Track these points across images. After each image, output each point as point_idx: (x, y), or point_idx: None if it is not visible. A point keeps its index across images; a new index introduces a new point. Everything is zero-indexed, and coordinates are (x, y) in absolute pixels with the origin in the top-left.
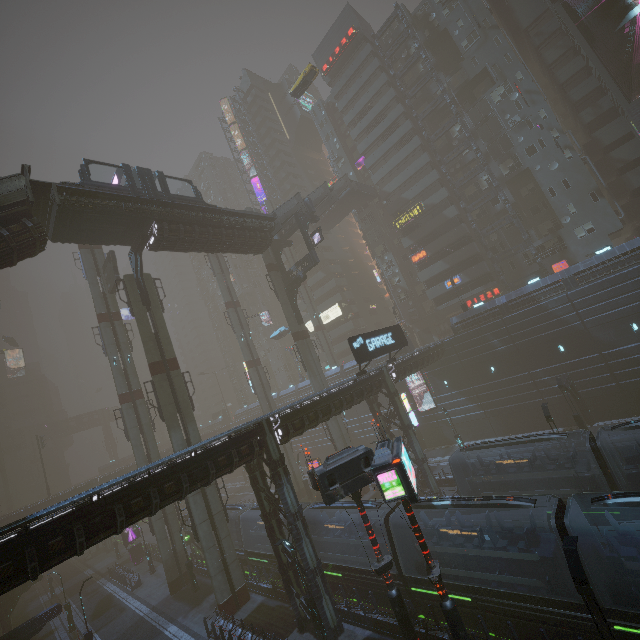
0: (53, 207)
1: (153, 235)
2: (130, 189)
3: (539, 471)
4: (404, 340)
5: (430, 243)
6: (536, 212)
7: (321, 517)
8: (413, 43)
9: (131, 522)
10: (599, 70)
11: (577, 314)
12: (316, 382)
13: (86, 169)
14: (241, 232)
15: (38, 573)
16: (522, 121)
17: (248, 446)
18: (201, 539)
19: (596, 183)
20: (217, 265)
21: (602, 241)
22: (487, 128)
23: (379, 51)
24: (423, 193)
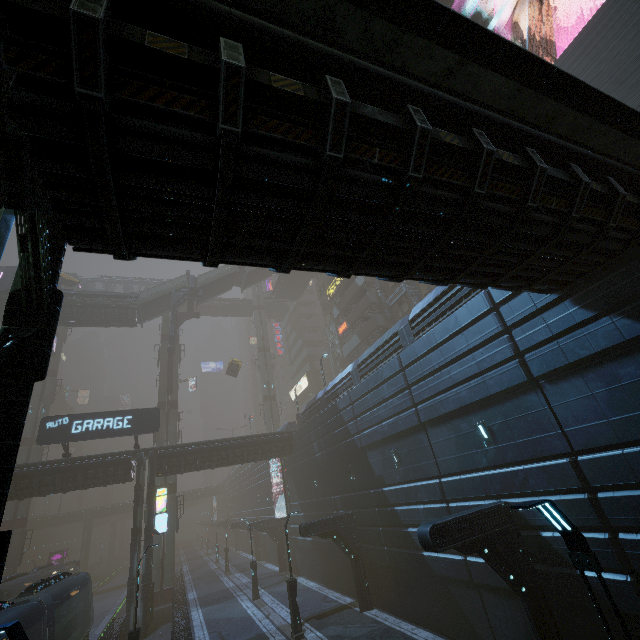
0: None
1: None
2: None
3: None
4: (154, 426)
5: (349, 313)
6: None
7: None
8: None
9: None
10: None
11: (356, 423)
12: None
13: None
14: (97, 309)
15: None
16: None
17: None
18: None
19: None
20: None
21: None
22: None
23: None
24: None
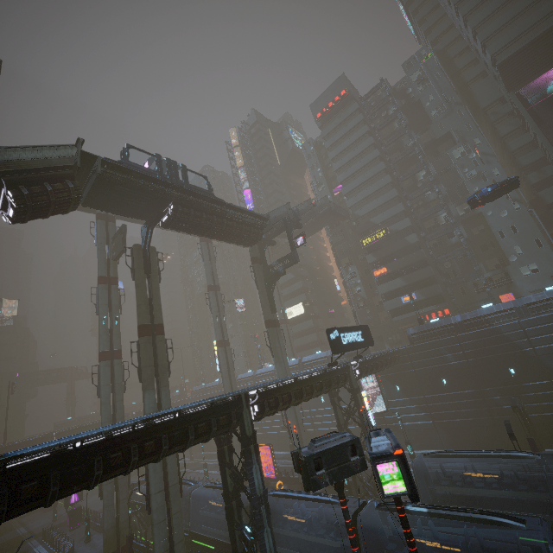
0: (92, 176)
1: (167, 214)
2: (158, 173)
3: (507, 490)
4: (371, 340)
5: (391, 262)
6: (485, 249)
7: (276, 506)
8: (392, 107)
9: (105, 478)
10: (545, 144)
11: (528, 341)
12: (280, 369)
13: (127, 151)
14: (239, 225)
15: (2, 520)
16: (478, 175)
17: (227, 417)
18: (153, 511)
19: (540, 232)
20: (207, 252)
21: (545, 281)
22: (448, 177)
23: (364, 109)
24: (389, 220)
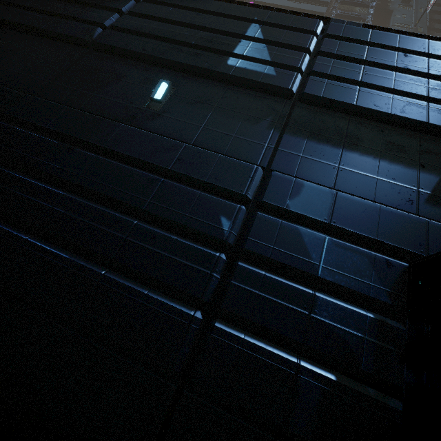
0: None
1: None
2: None
3: None
4: None
5: None
6: None
7: None
8: None
9: None
10: None
11: None
12: None
13: None
14: None
15: None
16: None
17: None
18: None
19: None
20: None
21: None
22: None
23: None
24: None
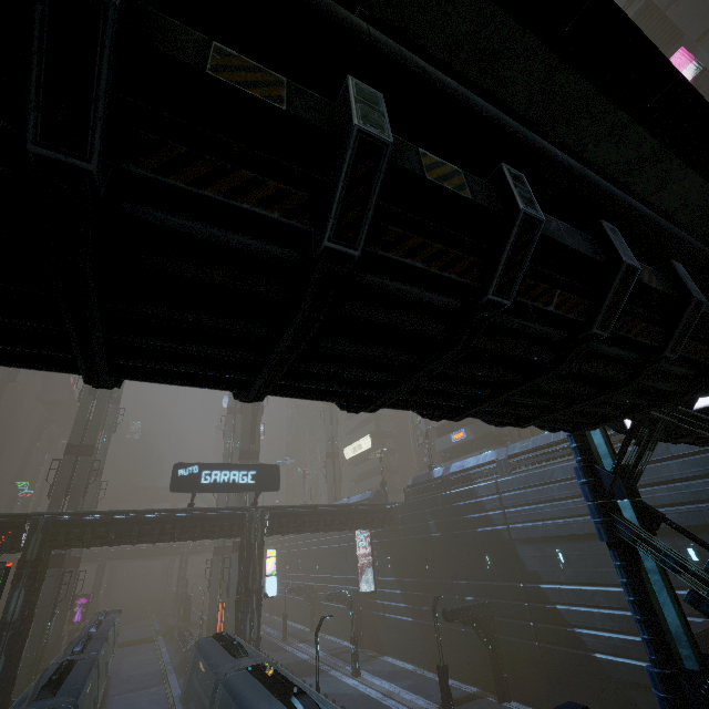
0: None
1: None
2: None
3: None
4: (275, 484)
5: None
6: None
7: (103, 656)
8: None
9: None
10: None
11: (504, 514)
12: None
13: None
14: None
15: None
16: None
17: (1, 535)
18: None
19: None
20: None
21: None
22: None
23: None
24: None
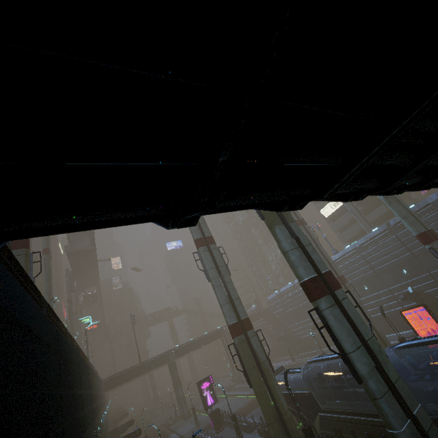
0: None
1: None
2: None
3: None
4: None
5: None
6: None
7: None
8: None
9: None
10: None
11: None
12: (400, 207)
13: None
14: None
15: None
16: None
17: None
18: (364, 377)
19: None
20: None
21: None
22: None
23: None
24: None
